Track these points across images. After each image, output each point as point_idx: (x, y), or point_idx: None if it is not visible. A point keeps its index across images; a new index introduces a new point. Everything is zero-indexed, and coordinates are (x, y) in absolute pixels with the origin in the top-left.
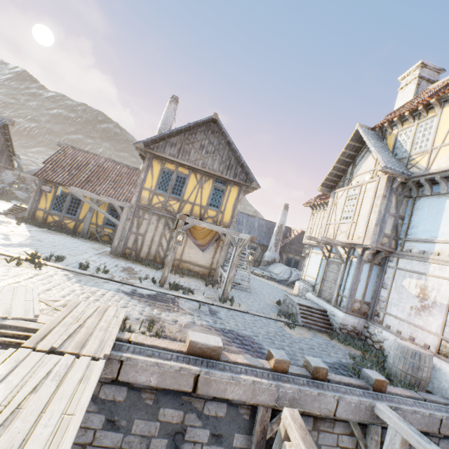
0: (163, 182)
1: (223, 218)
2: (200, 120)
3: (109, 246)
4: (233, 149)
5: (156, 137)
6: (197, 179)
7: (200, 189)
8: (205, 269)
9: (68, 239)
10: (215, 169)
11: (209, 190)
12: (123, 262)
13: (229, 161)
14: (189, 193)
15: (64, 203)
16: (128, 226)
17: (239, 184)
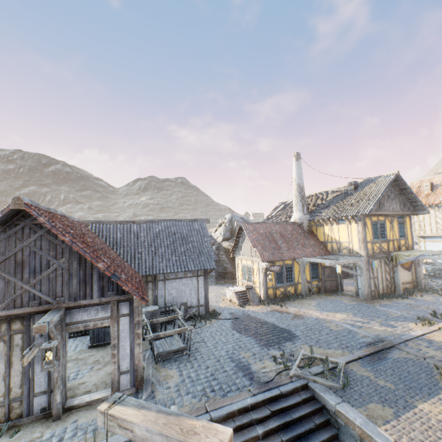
0: (374, 232)
1: (408, 242)
2: (392, 179)
3: (329, 295)
4: (406, 192)
5: (377, 202)
6: (389, 221)
7: (392, 227)
8: (410, 284)
9: (323, 303)
10: (398, 210)
11: (396, 226)
12: (393, 303)
13: (402, 201)
14: (388, 233)
15: (282, 275)
16: (367, 275)
17: (408, 214)
